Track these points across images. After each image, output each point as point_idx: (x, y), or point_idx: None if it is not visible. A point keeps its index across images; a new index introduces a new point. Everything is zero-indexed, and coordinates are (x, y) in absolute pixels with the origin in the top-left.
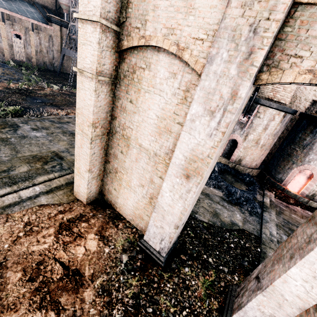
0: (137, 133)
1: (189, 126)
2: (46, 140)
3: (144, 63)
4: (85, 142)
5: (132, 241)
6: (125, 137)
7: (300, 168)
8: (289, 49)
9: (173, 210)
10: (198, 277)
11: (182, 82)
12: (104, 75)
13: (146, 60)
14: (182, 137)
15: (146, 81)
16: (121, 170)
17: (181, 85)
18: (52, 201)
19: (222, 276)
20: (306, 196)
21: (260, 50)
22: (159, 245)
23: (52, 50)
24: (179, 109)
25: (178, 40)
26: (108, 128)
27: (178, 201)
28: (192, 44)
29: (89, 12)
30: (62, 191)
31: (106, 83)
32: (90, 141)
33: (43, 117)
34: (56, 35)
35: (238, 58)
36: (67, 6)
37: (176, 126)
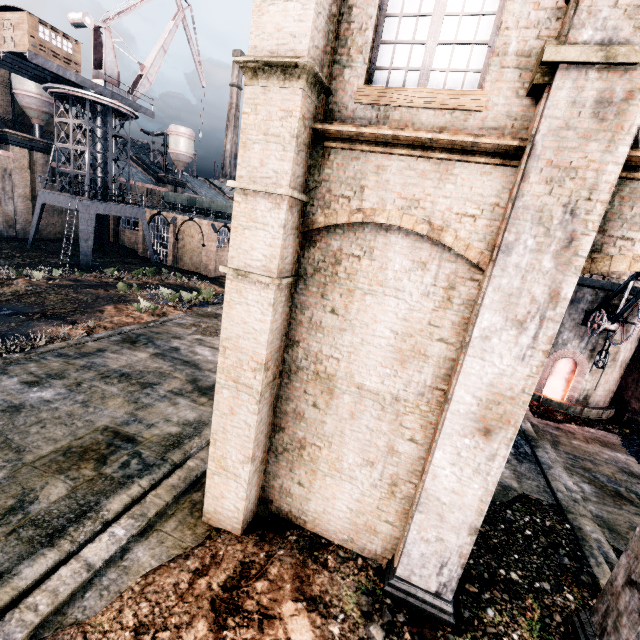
0: (352, 366)
1: (480, 347)
2: (75, 405)
3: (360, 248)
4: (244, 403)
5: (370, 590)
6: (322, 376)
7: (554, 357)
8: (612, 229)
9: (462, 500)
10: (517, 621)
11: (439, 276)
12: (285, 274)
13: (363, 243)
14: (468, 366)
15: (366, 277)
16: (314, 440)
17: (438, 280)
18: (165, 552)
19: (548, 602)
20: (576, 403)
21: (584, 236)
22: (437, 578)
23: (12, 197)
24: (439, 317)
25: (429, 216)
26: (281, 363)
27: (471, 480)
28: (456, 222)
29: (264, 180)
30: (174, 521)
31: (285, 286)
32: (258, 399)
33: (39, 349)
34: (20, 167)
35: (552, 246)
36: (41, 111)
37: (435, 344)
